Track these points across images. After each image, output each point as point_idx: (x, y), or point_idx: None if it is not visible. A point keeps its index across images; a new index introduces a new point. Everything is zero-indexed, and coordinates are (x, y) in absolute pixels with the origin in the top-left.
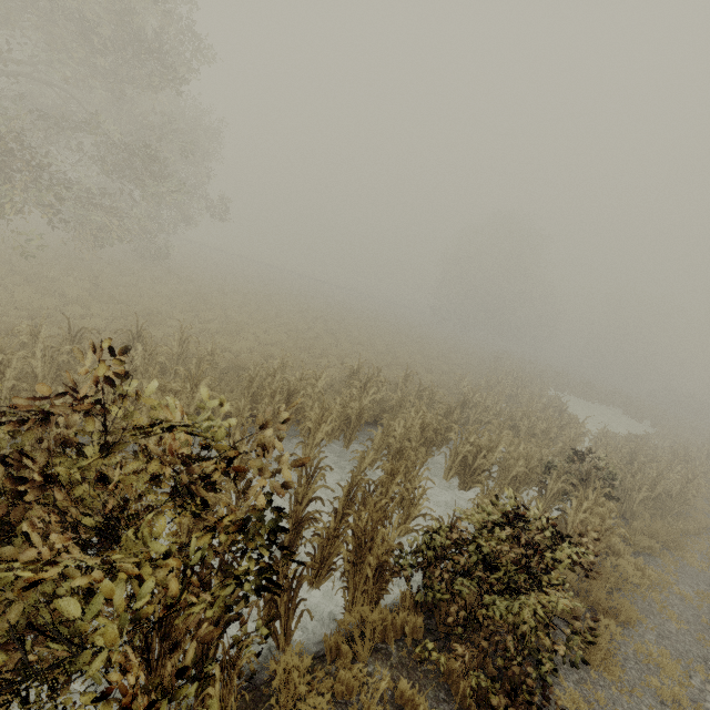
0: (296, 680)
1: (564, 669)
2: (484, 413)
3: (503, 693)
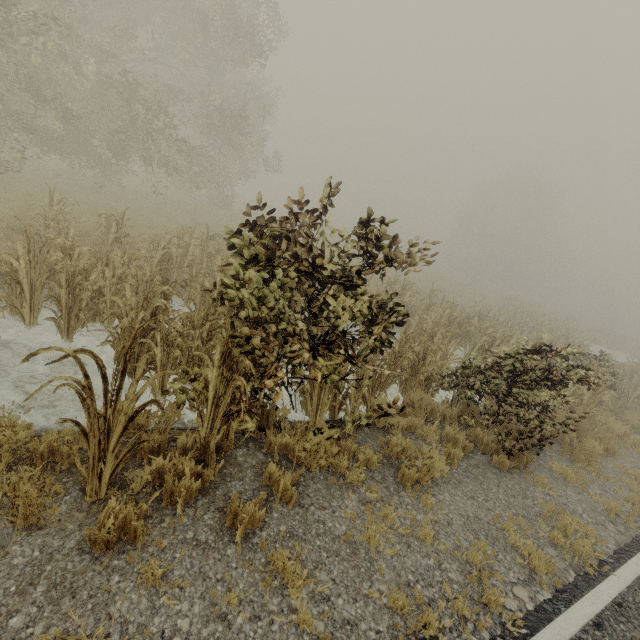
0: (387, 408)
1: (556, 459)
2: (497, 325)
3: (513, 440)
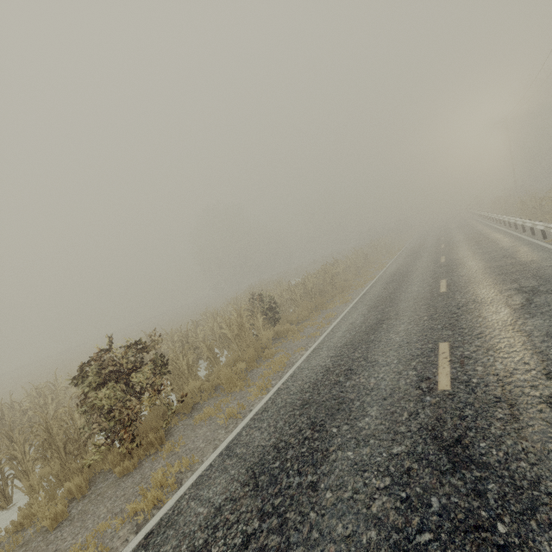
0: None
1: (211, 405)
2: None
3: (127, 439)
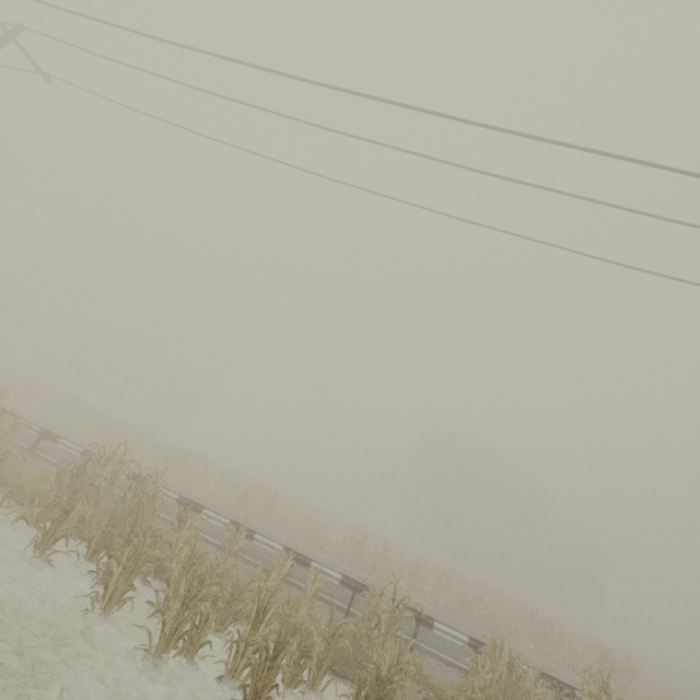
0: None
1: None
2: None
3: None
